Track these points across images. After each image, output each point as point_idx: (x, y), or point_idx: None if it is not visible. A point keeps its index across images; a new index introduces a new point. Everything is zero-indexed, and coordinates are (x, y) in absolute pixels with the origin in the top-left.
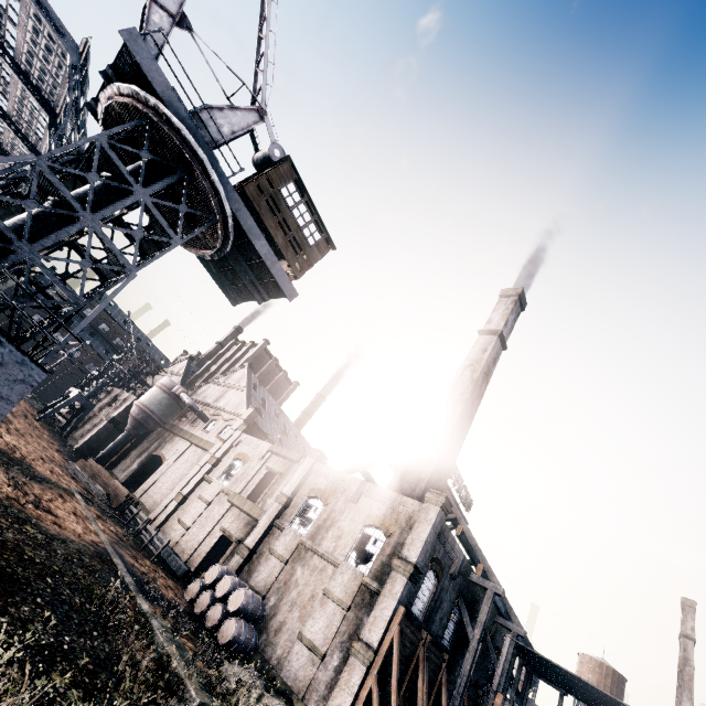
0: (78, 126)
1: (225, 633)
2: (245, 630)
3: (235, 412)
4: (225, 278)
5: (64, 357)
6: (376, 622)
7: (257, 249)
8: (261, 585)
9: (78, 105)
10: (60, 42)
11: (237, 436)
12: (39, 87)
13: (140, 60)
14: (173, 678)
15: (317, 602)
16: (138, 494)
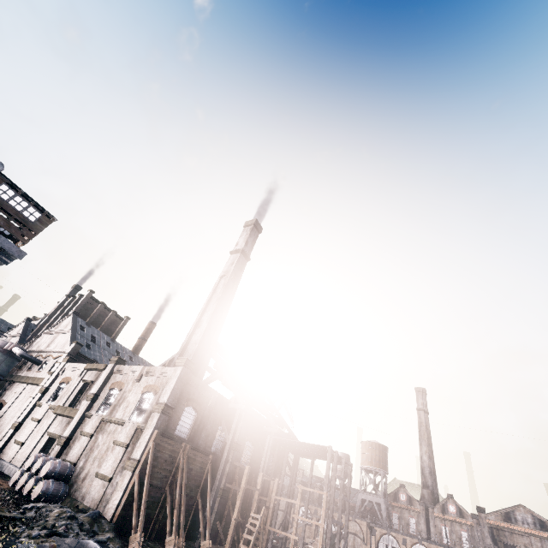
0: None
1: (36, 492)
2: (53, 485)
3: (61, 349)
4: None
5: None
6: (141, 445)
7: None
8: (74, 457)
9: None
10: None
11: (62, 366)
12: None
13: None
14: None
15: (110, 451)
16: None
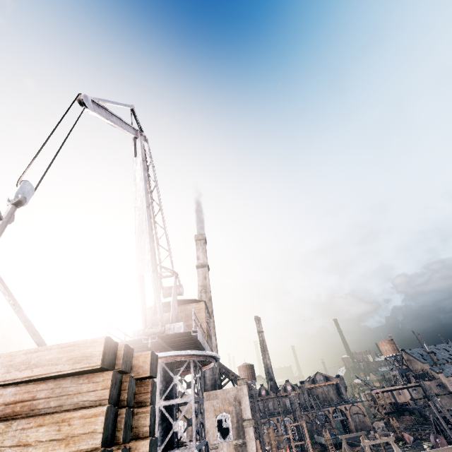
0: None
1: None
2: None
3: None
4: None
5: None
6: None
7: None
8: None
9: None
10: None
11: None
12: None
13: (200, 340)
14: None
15: None
16: None
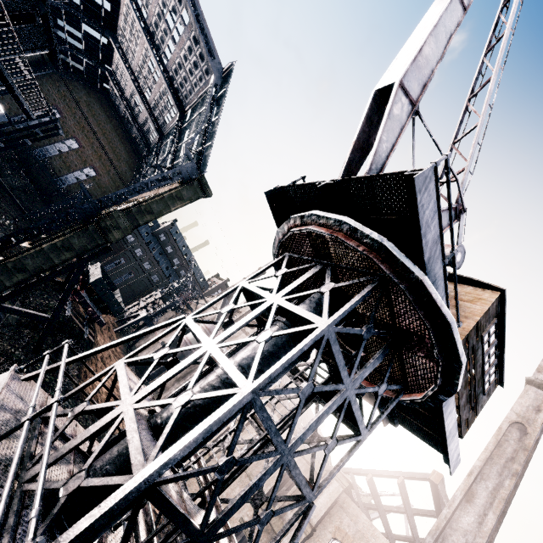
0: (206, 136)
1: None
2: None
3: None
4: None
5: None
6: None
7: (445, 427)
8: None
9: (211, 118)
10: (209, 64)
11: None
12: (177, 90)
13: (422, 215)
14: None
15: None
16: None
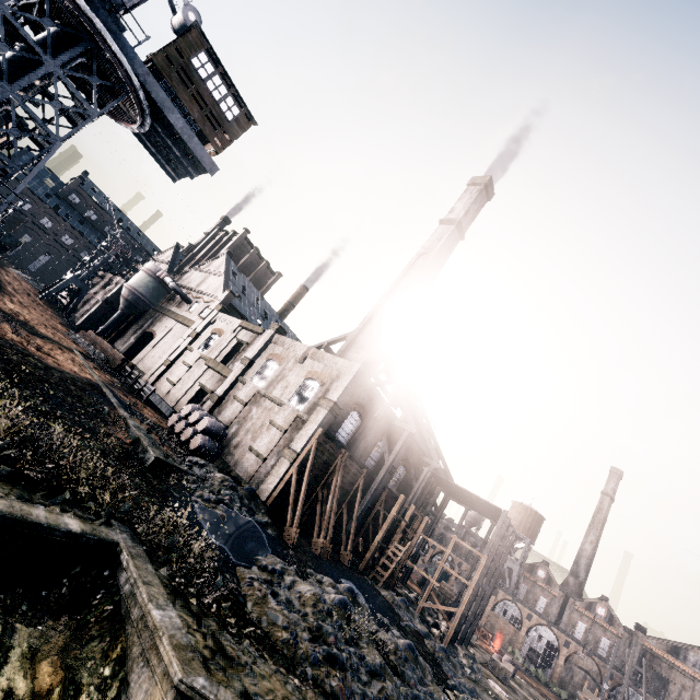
0: None
1: (194, 444)
2: (209, 442)
3: (213, 294)
4: (161, 154)
5: (11, 212)
6: (302, 438)
7: (172, 123)
8: (227, 419)
9: None
10: None
11: (214, 314)
12: None
13: None
14: (141, 448)
15: (265, 429)
16: (135, 362)
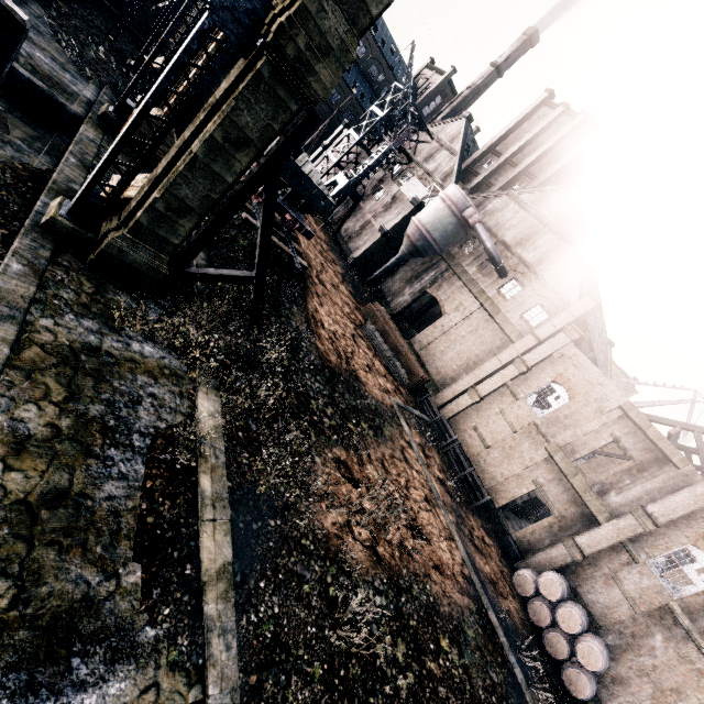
0: None
1: (574, 684)
2: (595, 691)
3: (557, 290)
4: None
5: None
6: None
7: None
8: (596, 609)
9: None
10: None
11: (562, 345)
12: None
13: None
14: None
15: None
16: (416, 346)
